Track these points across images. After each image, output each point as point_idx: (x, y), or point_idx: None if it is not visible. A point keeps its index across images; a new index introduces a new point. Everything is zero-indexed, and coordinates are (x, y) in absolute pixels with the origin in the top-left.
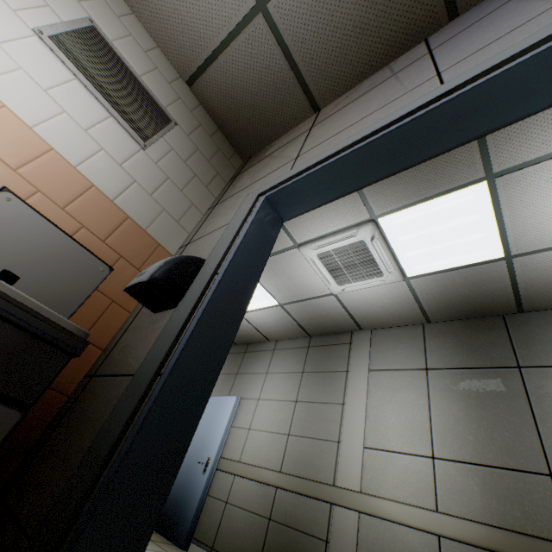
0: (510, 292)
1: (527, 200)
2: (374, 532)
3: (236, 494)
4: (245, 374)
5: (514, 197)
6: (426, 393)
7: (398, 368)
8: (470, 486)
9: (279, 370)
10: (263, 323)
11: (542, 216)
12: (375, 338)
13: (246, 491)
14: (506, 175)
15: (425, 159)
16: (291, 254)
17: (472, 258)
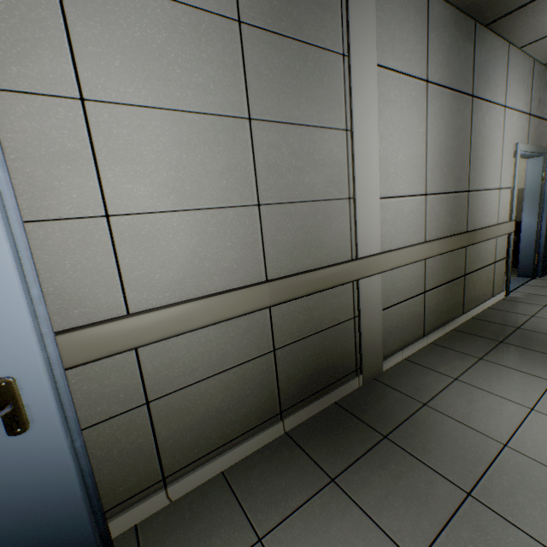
0: None
1: None
2: (390, 281)
3: (173, 373)
4: None
5: None
6: (426, 119)
7: (405, 72)
8: (441, 213)
9: None
10: None
11: None
12: None
13: (198, 351)
14: None
15: None
16: None
17: None
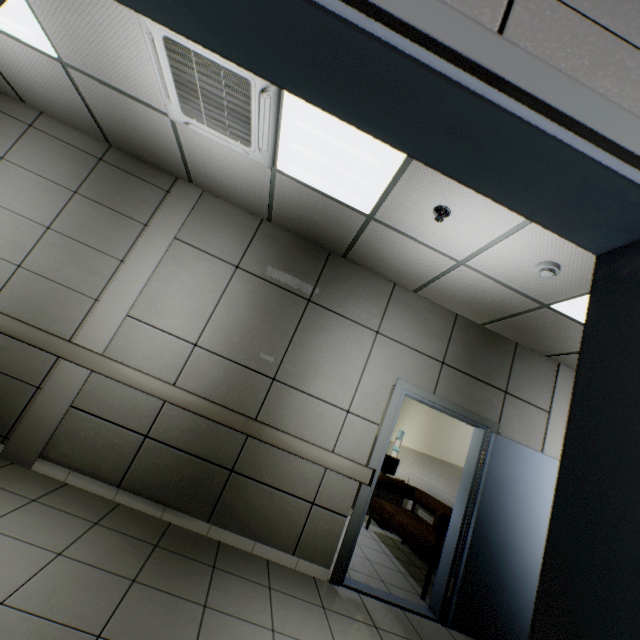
0: (349, 242)
1: (424, 186)
2: (103, 389)
3: None
4: None
5: (419, 175)
6: (223, 290)
7: (210, 252)
8: (214, 374)
9: (30, 167)
10: (14, 65)
11: (419, 207)
12: (203, 205)
13: None
14: None
15: (377, 138)
16: None
17: (346, 197)
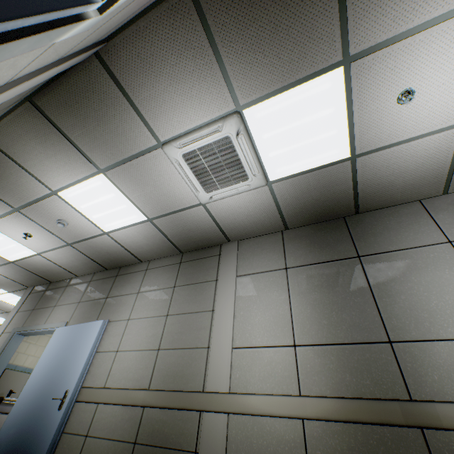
0: (351, 194)
1: (374, 92)
2: (243, 430)
3: (99, 424)
4: (115, 297)
5: (364, 88)
6: (287, 289)
7: (262, 271)
8: (327, 366)
9: (150, 288)
10: (133, 242)
11: (383, 112)
12: (242, 248)
13: (110, 418)
14: (360, 60)
15: None
16: (155, 156)
17: (325, 158)
